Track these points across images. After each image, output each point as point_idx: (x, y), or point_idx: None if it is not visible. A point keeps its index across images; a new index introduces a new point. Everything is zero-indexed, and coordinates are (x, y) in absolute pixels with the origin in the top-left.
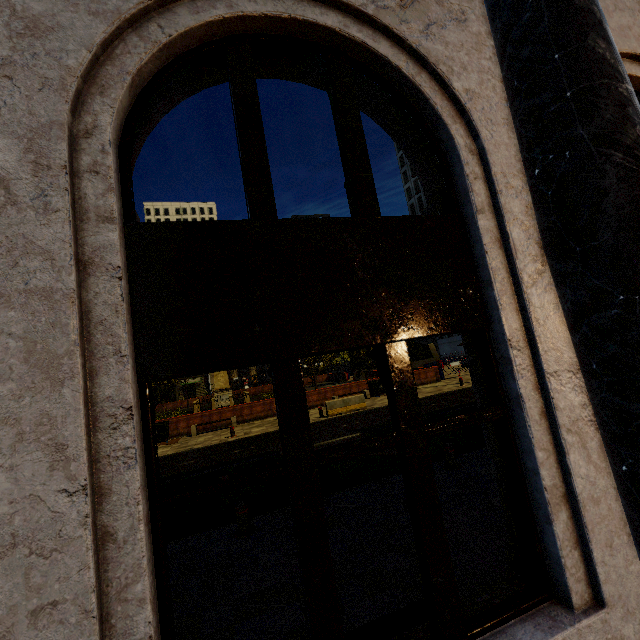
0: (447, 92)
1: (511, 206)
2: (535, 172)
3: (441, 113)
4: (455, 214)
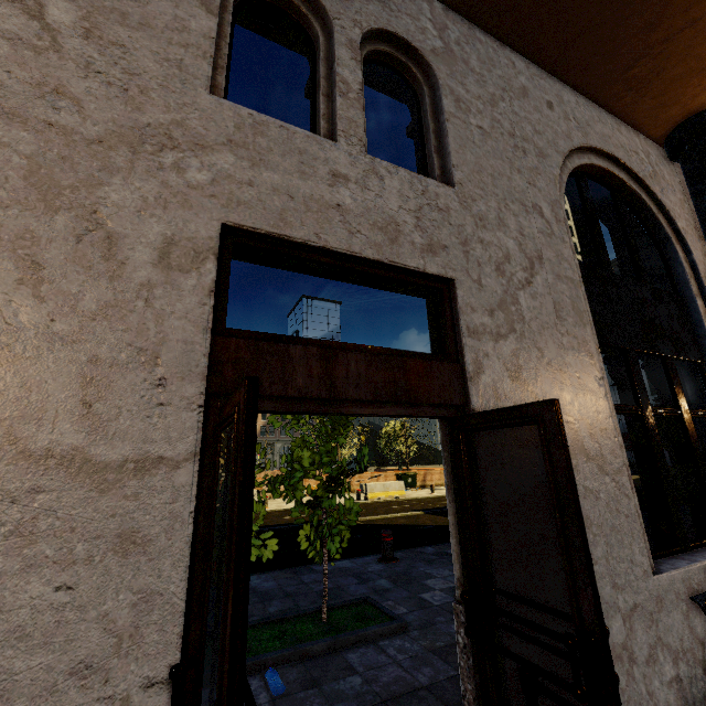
0: (672, 226)
1: None
2: None
3: (671, 237)
4: (679, 294)
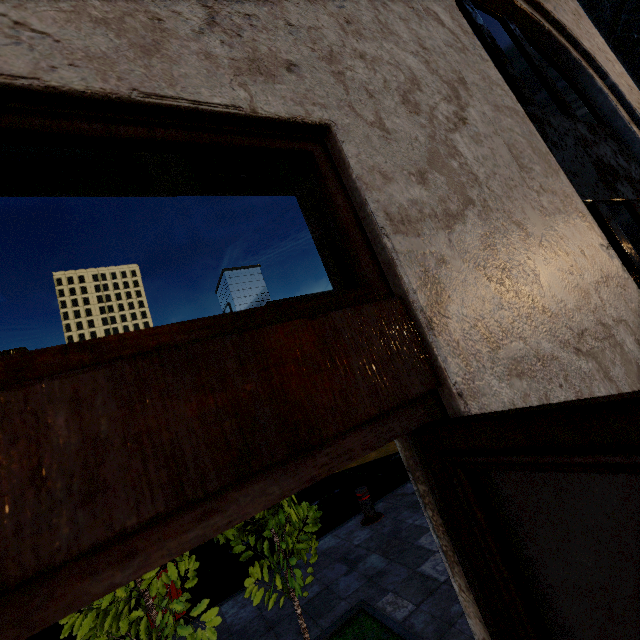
0: (577, 50)
1: None
2: None
3: (581, 61)
4: (609, 128)
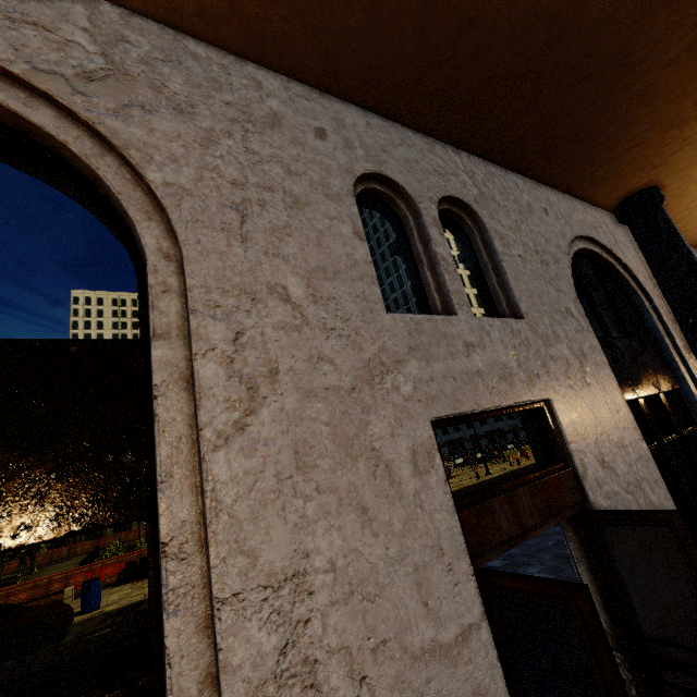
0: (635, 281)
1: (674, 334)
2: (689, 321)
3: (637, 291)
4: (651, 336)
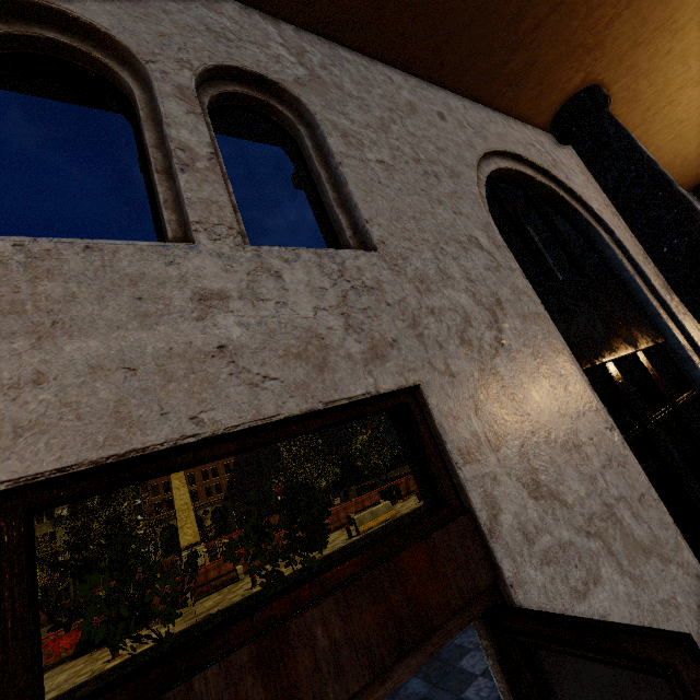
0: (587, 210)
1: (646, 271)
2: (663, 250)
3: (591, 221)
4: (617, 278)
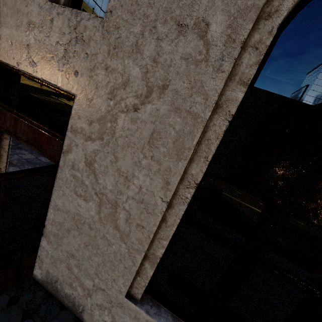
0: None
1: None
2: None
3: None
4: None
